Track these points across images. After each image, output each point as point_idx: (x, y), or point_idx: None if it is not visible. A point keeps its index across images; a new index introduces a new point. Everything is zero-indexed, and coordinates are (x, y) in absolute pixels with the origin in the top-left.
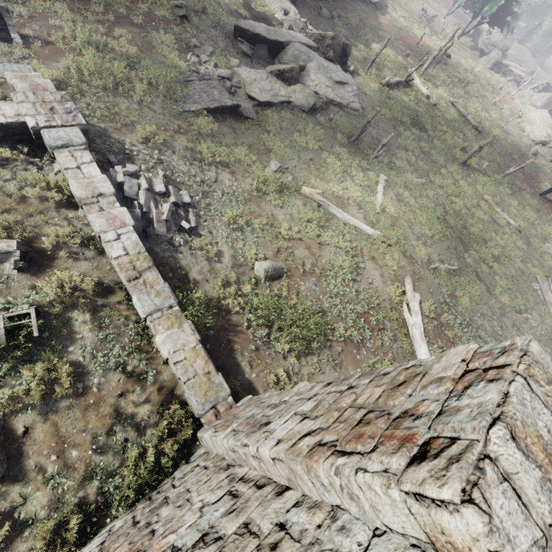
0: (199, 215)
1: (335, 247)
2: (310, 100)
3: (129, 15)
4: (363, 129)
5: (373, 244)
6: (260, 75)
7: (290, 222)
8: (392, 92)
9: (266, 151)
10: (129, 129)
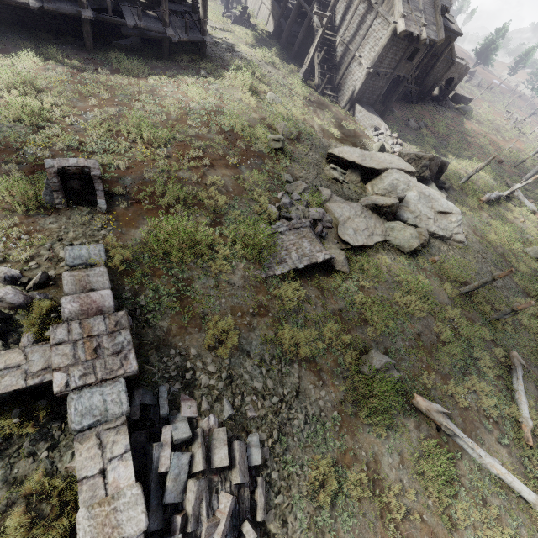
0: (270, 479)
1: (476, 537)
2: (412, 242)
3: (226, 156)
4: (483, 284)
5: (535, 520)
6: (353, 210)
7: (400, 472)
8: (492, 209)
9: (360, 321)
10: (198, 324)
